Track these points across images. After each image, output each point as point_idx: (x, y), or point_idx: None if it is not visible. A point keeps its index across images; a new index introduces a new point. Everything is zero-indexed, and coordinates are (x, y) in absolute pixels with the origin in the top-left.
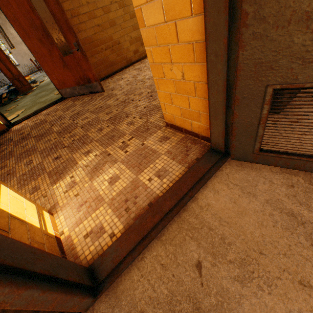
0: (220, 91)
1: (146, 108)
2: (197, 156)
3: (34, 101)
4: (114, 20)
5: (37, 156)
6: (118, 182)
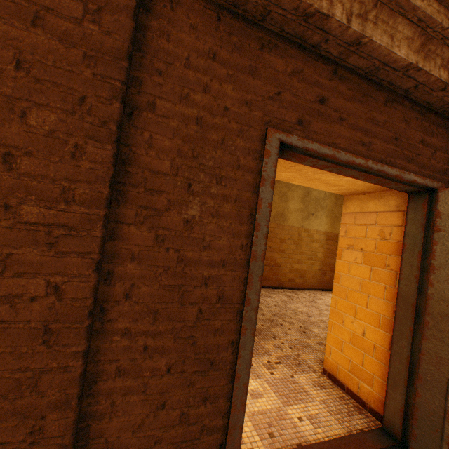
0: (402, 363)
1: (297, 341)
2: (362, 427)
3: None
4: (285, 249)
5: None
6: (261, 399)
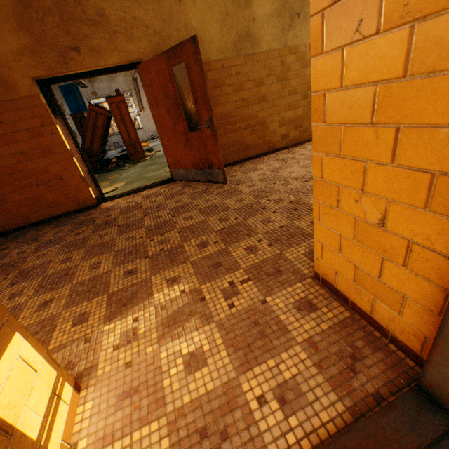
0: None
1: (282, 229)
2: (377, 386)
3: (140, 175)
4: (266, 95)
5: (109, 258)
6: (201, 372)
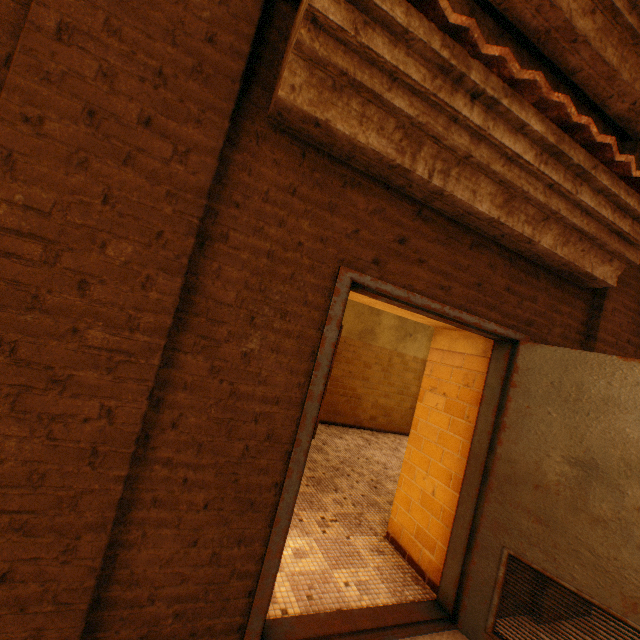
0: (464, 527)
1: (364, 497)
2: (414, 598)
3: None
4: (369, 377)
5: None
6: (305, 559)
